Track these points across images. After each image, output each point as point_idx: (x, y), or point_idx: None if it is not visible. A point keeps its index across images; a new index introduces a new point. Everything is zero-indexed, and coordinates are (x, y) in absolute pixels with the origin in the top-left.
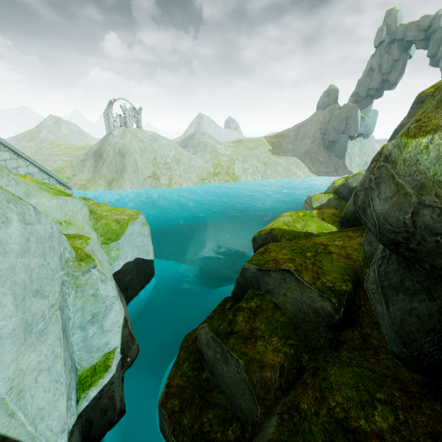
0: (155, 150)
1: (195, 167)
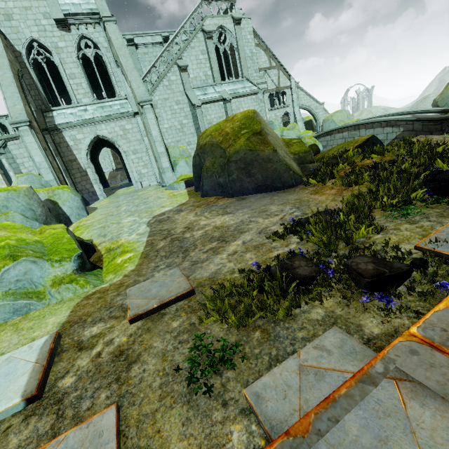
0: None
1: None
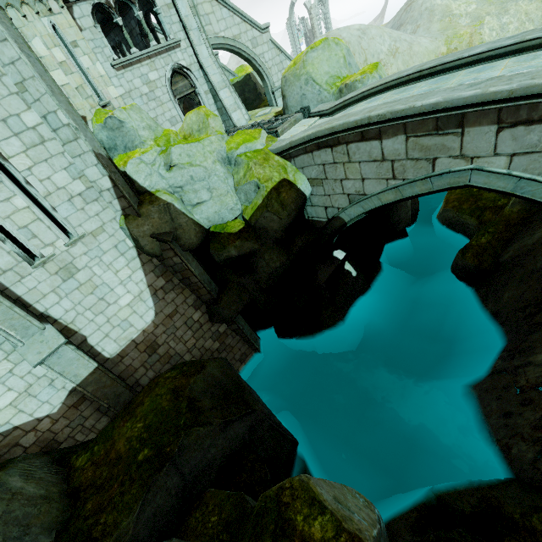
0: (365, 48)
1: (419, 53)
